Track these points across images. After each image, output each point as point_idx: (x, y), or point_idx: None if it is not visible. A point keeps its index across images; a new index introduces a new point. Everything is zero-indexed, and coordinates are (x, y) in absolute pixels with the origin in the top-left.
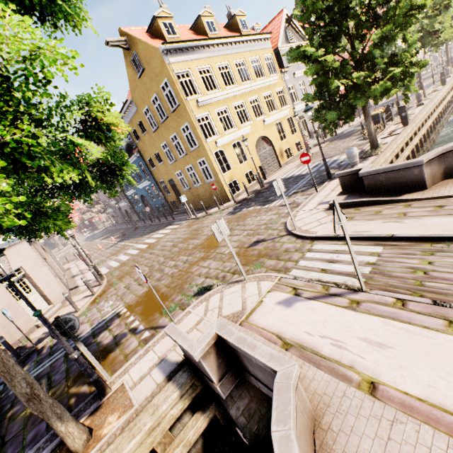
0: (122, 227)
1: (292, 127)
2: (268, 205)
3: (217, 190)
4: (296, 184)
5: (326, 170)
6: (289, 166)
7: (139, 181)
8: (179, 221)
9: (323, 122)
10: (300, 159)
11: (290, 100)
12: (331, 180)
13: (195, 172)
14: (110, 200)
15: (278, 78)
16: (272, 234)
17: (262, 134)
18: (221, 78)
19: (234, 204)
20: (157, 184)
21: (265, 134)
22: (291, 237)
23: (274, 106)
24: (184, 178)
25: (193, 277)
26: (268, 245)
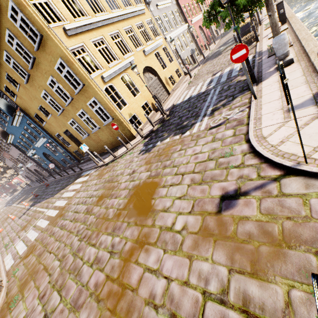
0: (36, 185)
1: (168, 57)
2: (189, 131)
3: (118, 129)
4: (206, 101)
5: (250, 72)
6: (178, 91)
7: (35, 140)
8: (87, 171)
9: (217, 26)
10: (230, 57)
11: (160, 30)
12: (260, 83)
13: (88, 116)
14: (16, 164)
15: (144, 8)
16: (246, 177)
17: (145, 64)
18: (87, 4)
19: (142, 140)
20: (54, 139)
21: (149, 64)
22: (309, 180)
23: (148, 36)
24: (79, 125)
25: (141, 309)
26: (265, 204)
